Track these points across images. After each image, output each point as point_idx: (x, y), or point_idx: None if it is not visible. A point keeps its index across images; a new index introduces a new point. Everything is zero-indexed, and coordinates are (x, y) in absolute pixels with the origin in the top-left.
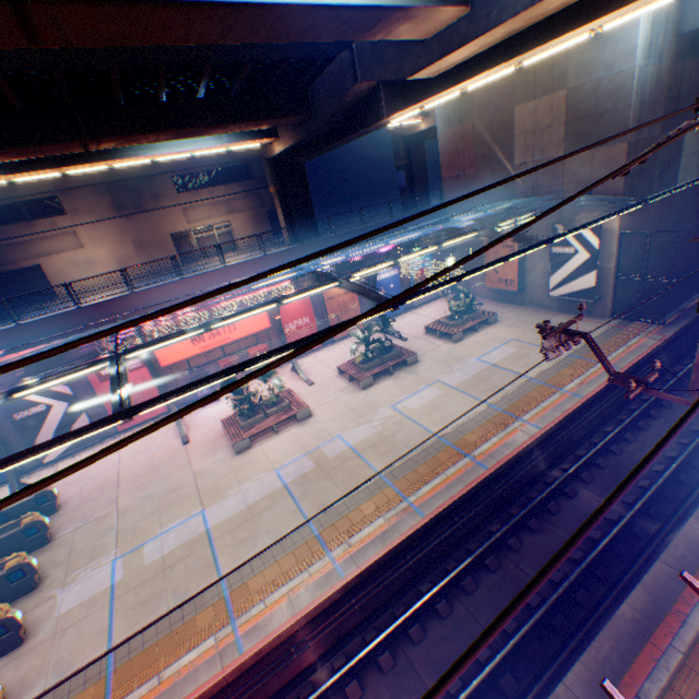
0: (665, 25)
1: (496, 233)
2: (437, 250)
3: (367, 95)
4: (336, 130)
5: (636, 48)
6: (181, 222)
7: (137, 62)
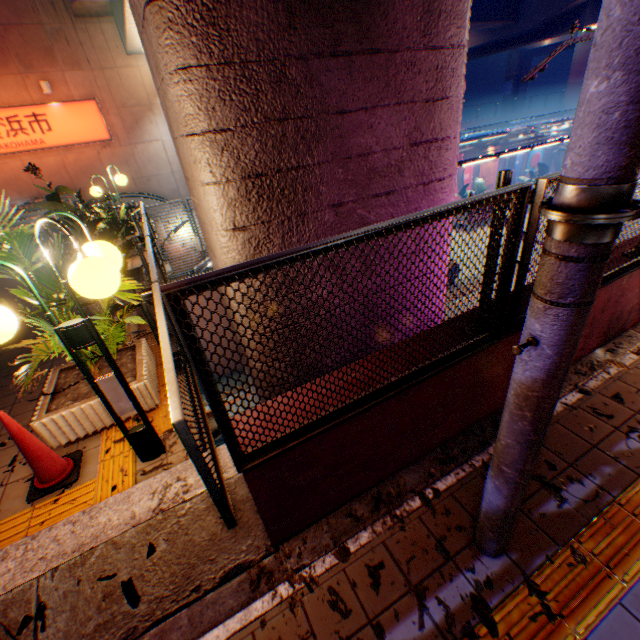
0: None
1: None
2: None
3: (572, 10)
4: (525, 36)
5: None
6: None
7: None
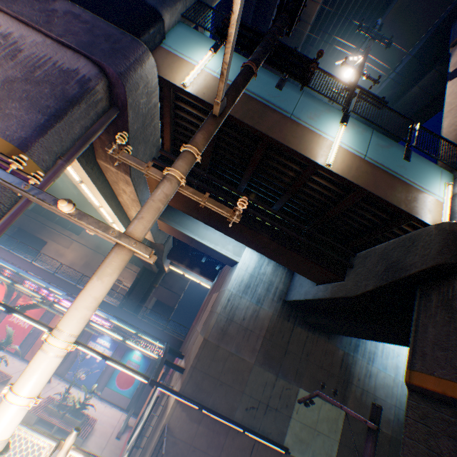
0: (270, 285)
1: (40, 300)
2: (11, 283)
3: None
4: None
5: (231, 278)
6: None
7: None
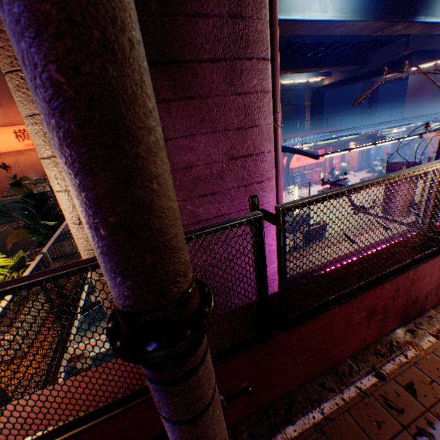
0: None
1: None
2: None
3: (403, 57)
4: (371, 73)
5: None
6: None
7: (337, 40)
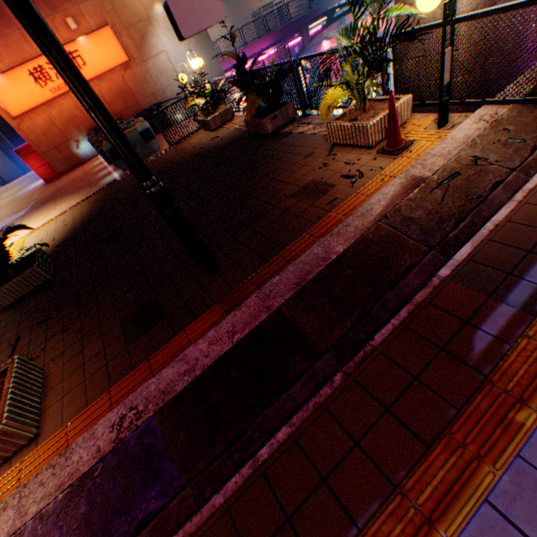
0: None
1: None
2: None
3: None
4: None
5: None
6: (255, 1)
7: None
